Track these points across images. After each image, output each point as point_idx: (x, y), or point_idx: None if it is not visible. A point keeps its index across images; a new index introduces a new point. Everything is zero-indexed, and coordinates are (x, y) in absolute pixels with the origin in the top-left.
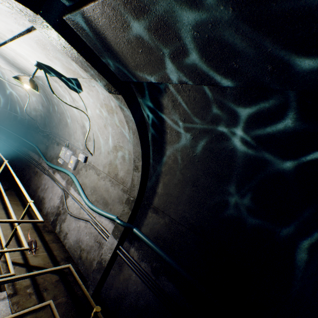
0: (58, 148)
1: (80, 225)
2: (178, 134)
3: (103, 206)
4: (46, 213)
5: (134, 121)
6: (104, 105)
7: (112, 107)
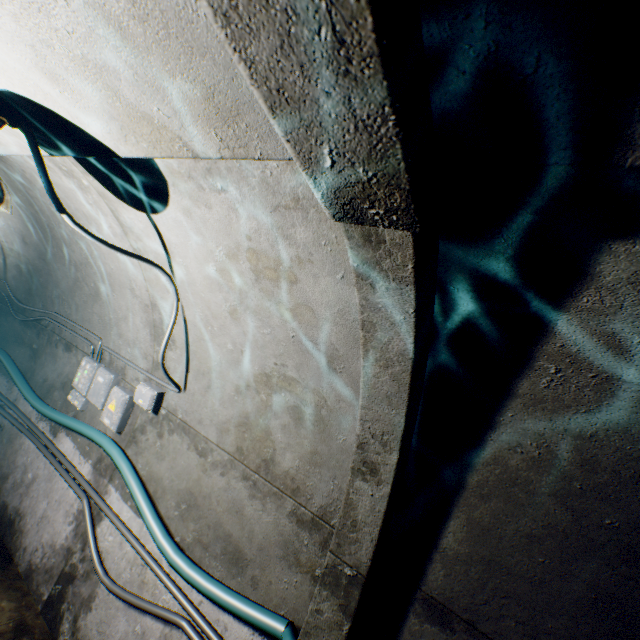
0: (70, 360)
1: (144, 630)
2: (610, 386)
3: (226, 566)
4: (26, 568)
5: (416, 328)
6: (243, 253)
7: (278, 261)
